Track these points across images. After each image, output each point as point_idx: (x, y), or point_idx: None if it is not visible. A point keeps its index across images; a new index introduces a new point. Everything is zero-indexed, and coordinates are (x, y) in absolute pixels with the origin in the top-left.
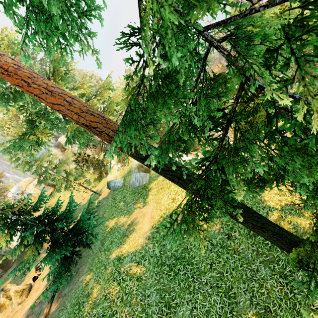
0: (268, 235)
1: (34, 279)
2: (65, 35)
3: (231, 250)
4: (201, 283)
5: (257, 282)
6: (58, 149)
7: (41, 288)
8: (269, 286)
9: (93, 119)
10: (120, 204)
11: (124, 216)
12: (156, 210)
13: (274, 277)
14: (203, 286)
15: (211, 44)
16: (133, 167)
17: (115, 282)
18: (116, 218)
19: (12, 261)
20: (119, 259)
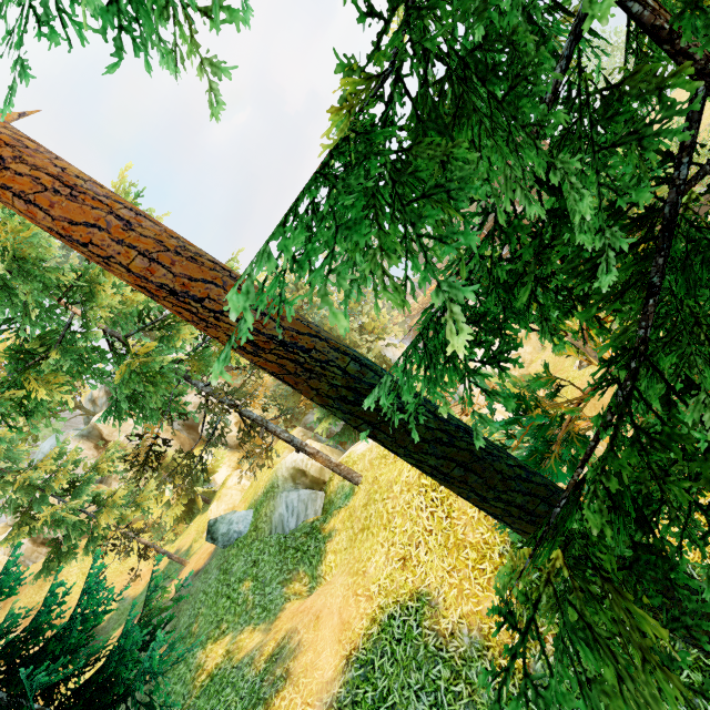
0: None
1: None
2: None
3: None
4: None
5: None
6: (89, 442)
7: None
8: None
9: (196, 271)
10: (243, 589)
11: (255, 628)
12: (356, 599)
13: None
14: None
15: None
16: (282, 476)
17: None
18: (228, 637)
19: None
20: None
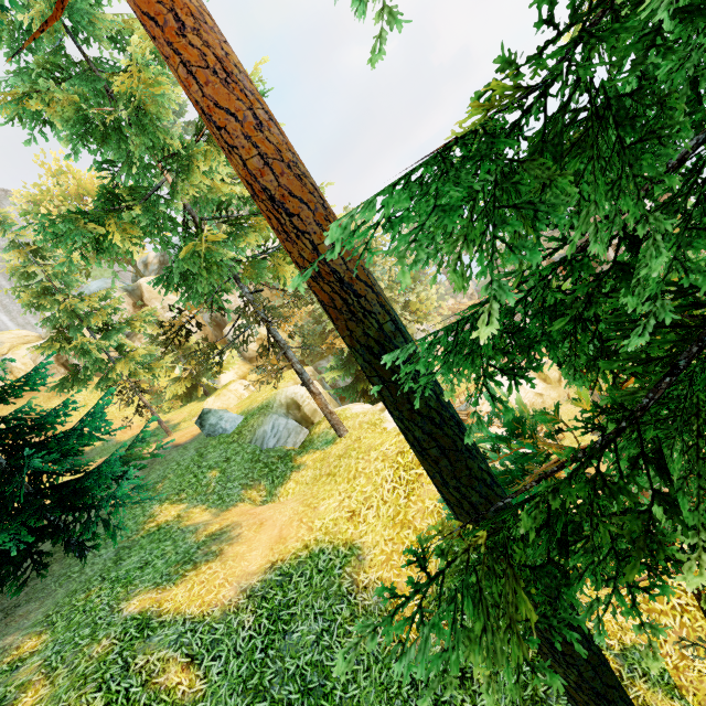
0: None
1: None
2: None
3: None
4: None
5: None
6: (130, 299)
7: None
8: None
9: (298, 189)
10: (209, 475)
11: (208, 509)
12: (299, 524)
13: None
14: None
15: None
16: (279, 400)
17: (99, 695)
18: (183, 505)
19: None
20: (144, 622)
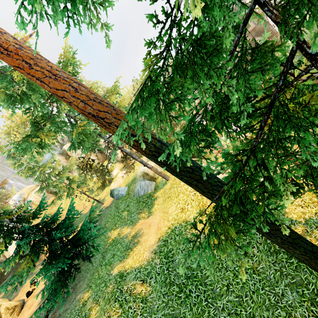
0: (300, 253)
1: (28, 294)
2: (75, 0)
3: (249, 269)
4: (217, 309)
5: (283, 310)
6: (63, 156)
7: (34, 306)
8: (299, 316)
9: (101, 108)
10: (123, 214)
11: (128, 227)
12: (163, 220)
13: (303, 304)
14: (220, 312)
15: (256, 1)
16: (138, 175)
17: (116, 303)
18: (118, 229)
19: (7, 273)
20: (121, 275)
